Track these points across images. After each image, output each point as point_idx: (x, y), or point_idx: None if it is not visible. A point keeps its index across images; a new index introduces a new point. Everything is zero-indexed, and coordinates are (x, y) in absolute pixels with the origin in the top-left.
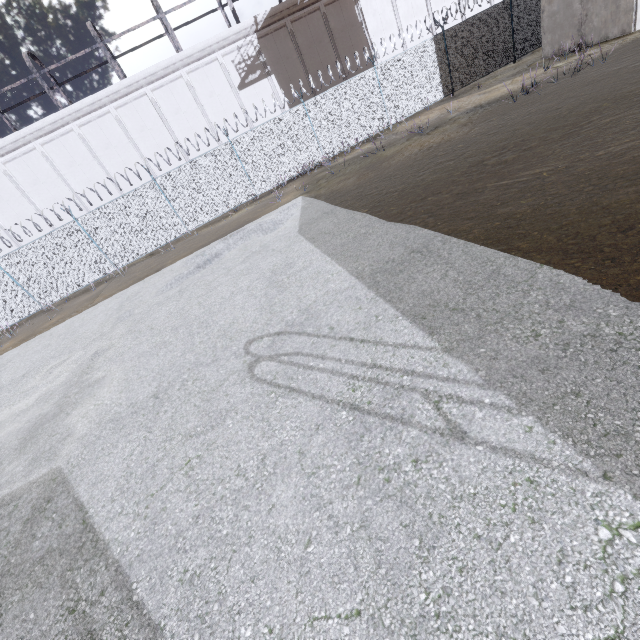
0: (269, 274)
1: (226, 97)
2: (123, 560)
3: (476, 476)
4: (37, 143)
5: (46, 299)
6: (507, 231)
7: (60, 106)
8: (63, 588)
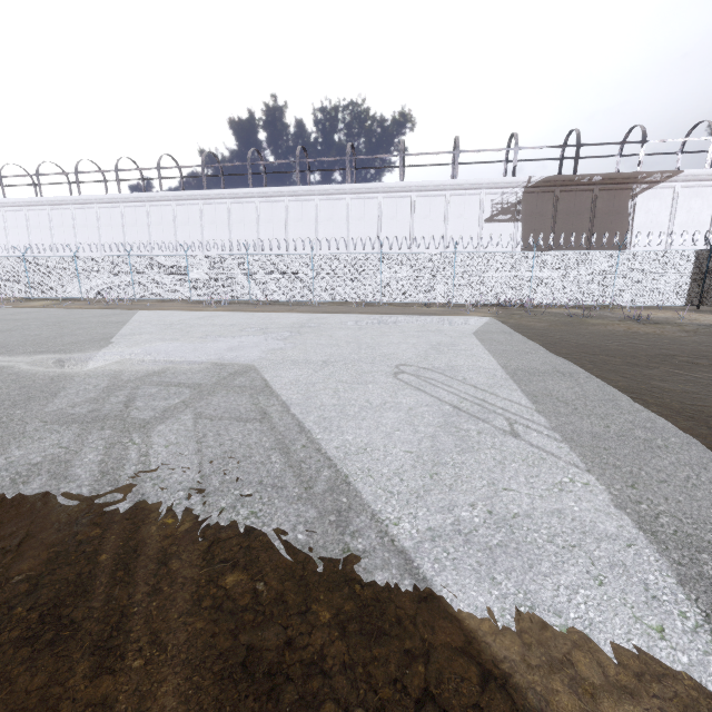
0: (434, 343)
1: (471, 223)
2: (287, 401)
3: (512, 447)
4: (318, 197)
5: (256, 295)
6: (646, 392)
7: (348, 181)
8: (251, 397)
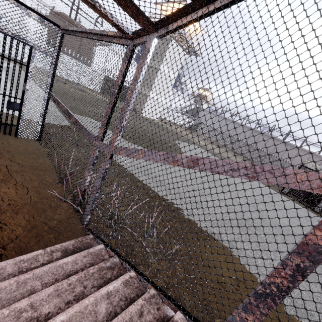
0: None
1: (16, 9)
2: None
3: None
4: None
5: None
6: None
7: None
8: None
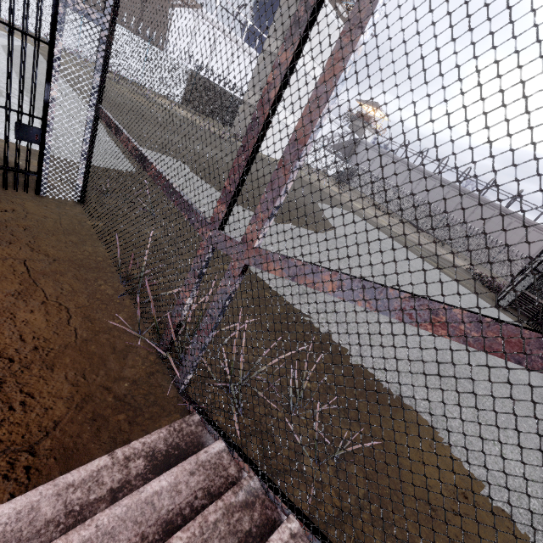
0: None
1: None
2: None
3: None
4: None
5: None
6: None
7: None
8: None
